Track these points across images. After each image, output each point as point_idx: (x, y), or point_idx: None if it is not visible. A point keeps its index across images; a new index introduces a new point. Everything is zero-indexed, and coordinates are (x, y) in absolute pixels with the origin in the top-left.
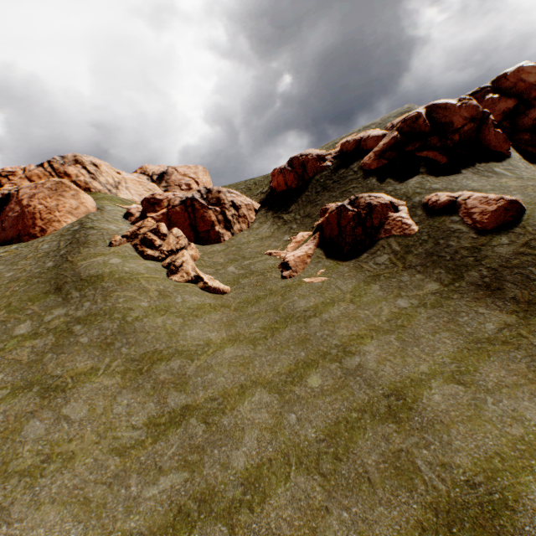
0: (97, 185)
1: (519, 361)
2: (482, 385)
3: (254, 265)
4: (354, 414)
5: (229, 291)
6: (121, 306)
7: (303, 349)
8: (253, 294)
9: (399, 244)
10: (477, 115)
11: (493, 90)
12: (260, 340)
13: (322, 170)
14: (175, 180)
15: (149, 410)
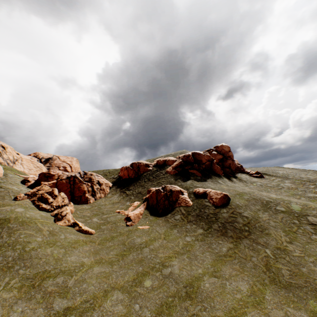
0: (0, 159)
1: (236, 264)
2: (224, 277)
3: (109, 217)
4: (170, 299)
5: (94, 232)
6: (22, 239)
7: (141, 266)
8: (109, 234)
9: (185, 210)
10: (210, 159)
11: (214, 150)
12: (115, 262)
13: (147, 171)
14: (56, 163)
15: (39, 314)
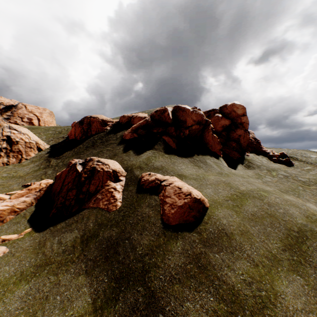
0: None
1: None
2: None
3: None
4: None
5: None
6: None
7: None
8: None
9: (97, 219)
10: (202, 121)
11: (220, 112)
12: None
13: (102, 131)
14: (20, 113)
15: None
